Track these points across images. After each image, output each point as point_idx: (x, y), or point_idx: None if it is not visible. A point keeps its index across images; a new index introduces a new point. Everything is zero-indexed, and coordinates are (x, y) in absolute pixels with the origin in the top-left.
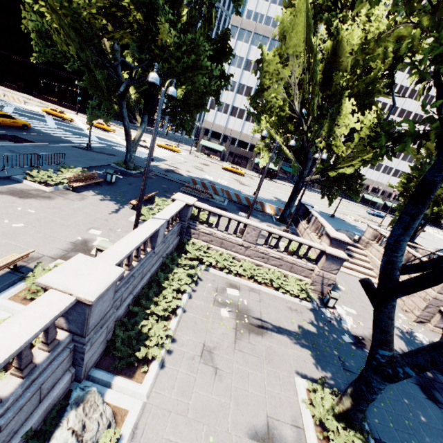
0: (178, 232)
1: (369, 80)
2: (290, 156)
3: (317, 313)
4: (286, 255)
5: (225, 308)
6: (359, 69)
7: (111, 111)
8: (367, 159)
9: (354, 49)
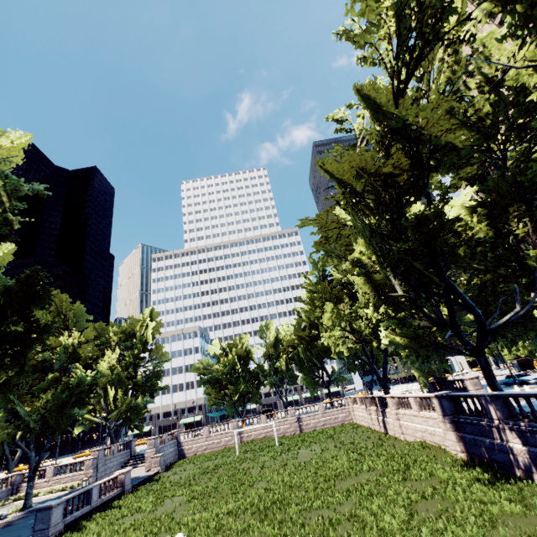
0: (9, 492)
1: (119, 374)
2: (99, 420)
3: (71, 492)
4: (70, 473)
5: (10, 508)
6: (122, 369)
7: (0, 450)
8: (129, 403)
9: (108, 367)
